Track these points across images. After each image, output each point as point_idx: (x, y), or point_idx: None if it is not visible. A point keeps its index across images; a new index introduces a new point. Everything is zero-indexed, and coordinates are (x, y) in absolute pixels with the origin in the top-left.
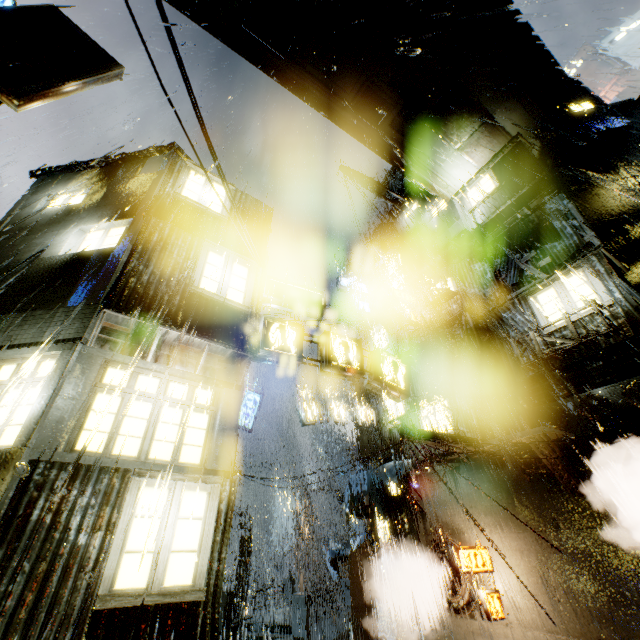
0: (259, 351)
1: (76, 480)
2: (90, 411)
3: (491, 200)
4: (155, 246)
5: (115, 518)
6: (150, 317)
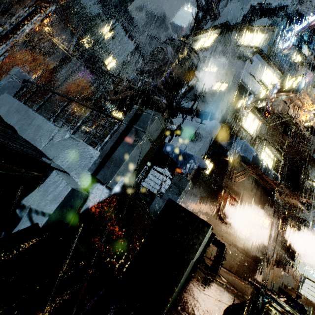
0: None
1: None
2: None
3: None
4: None
5: None
6: None
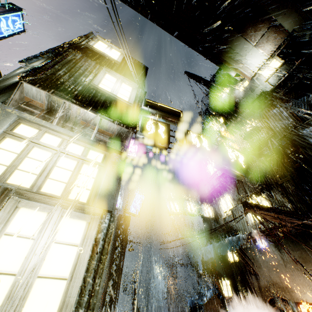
0: (138, 128)
1: None
2: None
3: (279, 71)
4: (68, 60)
5: None
6: (55, 90)
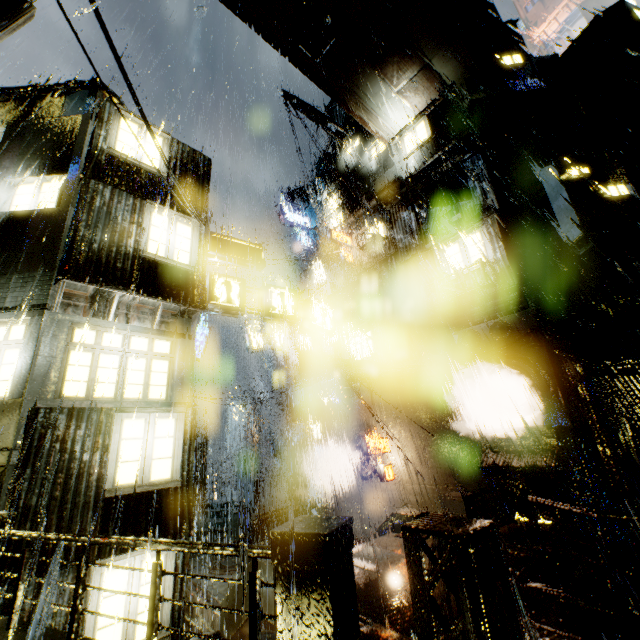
0: (207, 307)
1: (72, 419)
2: (68, 366)
3: (423, 150)
4: (99, 212)
5: (108, 442)
6: (107, 284)
